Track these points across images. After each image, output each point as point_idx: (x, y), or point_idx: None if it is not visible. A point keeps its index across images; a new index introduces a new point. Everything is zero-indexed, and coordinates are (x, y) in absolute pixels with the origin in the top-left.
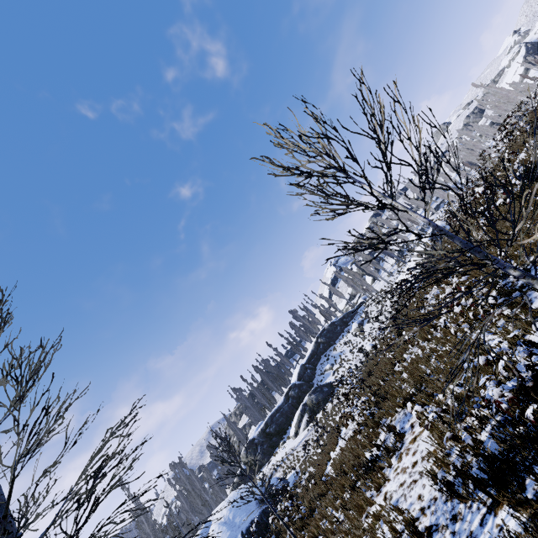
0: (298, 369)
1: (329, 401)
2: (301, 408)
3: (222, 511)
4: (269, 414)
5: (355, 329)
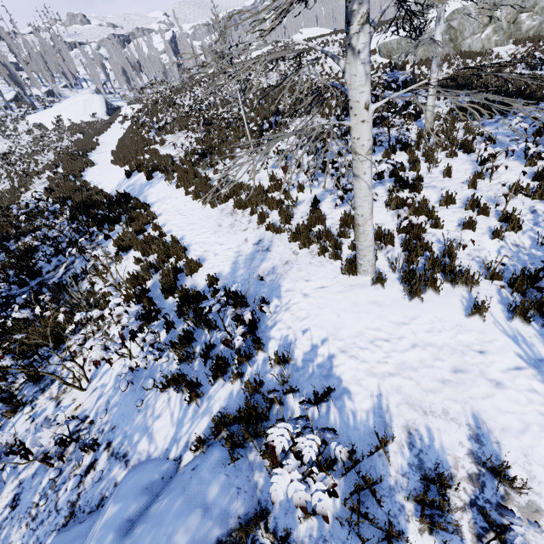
0: None
1: None
2: None
3: None
4: None
5: None
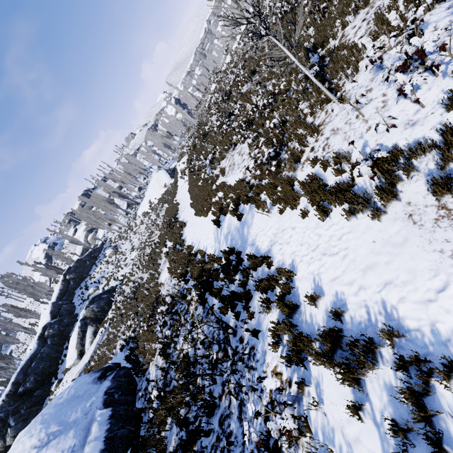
0: (48, 308)
1: (115, 300)
2: (79, 324)
3: (22, 450)
4: (17, 370)
5: (110, 254)
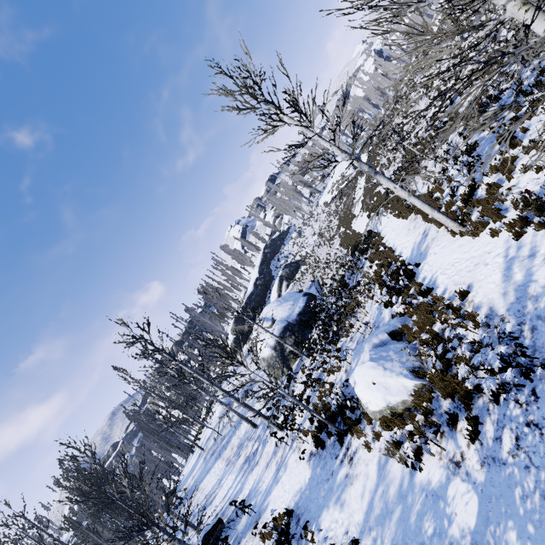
0: (257, 269)
1: (301, 268)
2: (279, 279)
3: (271, 306)
4: (246, 297)
5: (295, 237)
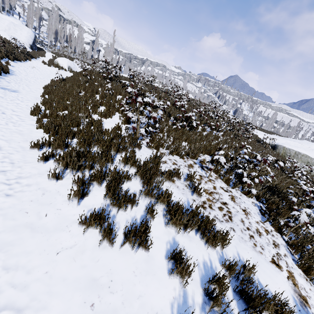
0: None
1: None
2: None
3: None
4: None
5: None
